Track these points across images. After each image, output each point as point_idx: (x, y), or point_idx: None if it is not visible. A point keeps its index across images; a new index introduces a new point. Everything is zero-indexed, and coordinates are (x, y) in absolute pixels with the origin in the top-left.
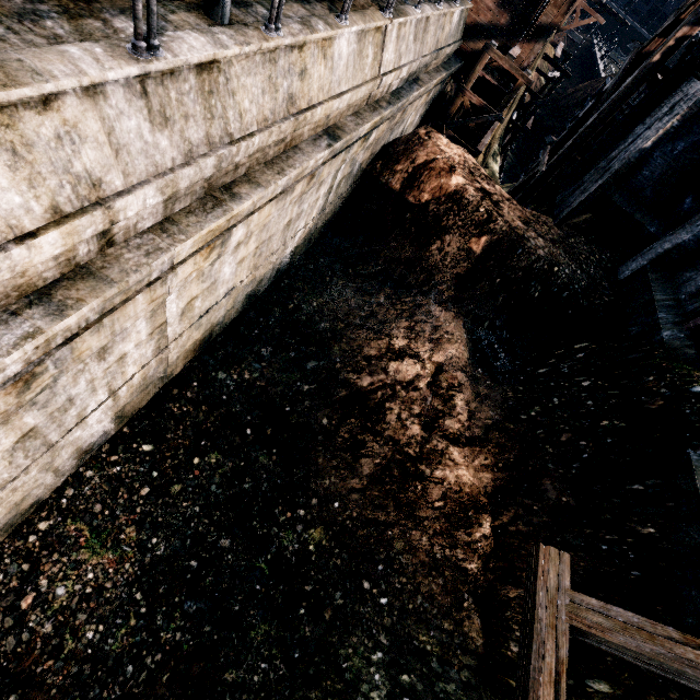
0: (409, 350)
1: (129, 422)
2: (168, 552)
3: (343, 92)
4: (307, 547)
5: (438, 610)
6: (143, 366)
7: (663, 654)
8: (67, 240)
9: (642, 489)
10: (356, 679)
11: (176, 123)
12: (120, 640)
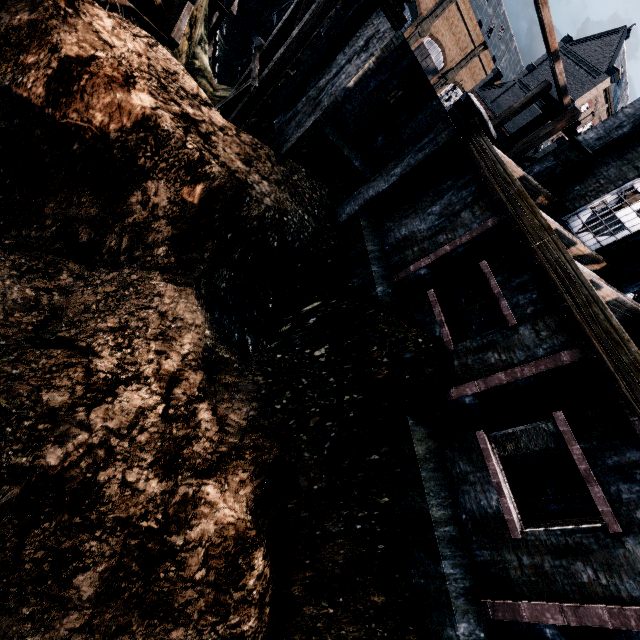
0: (123, 375)
1: None
2: None
3: None
4: None
5: None
6: None
7: None
8: None
9: (379, 458)
10: None
11: None
12: None
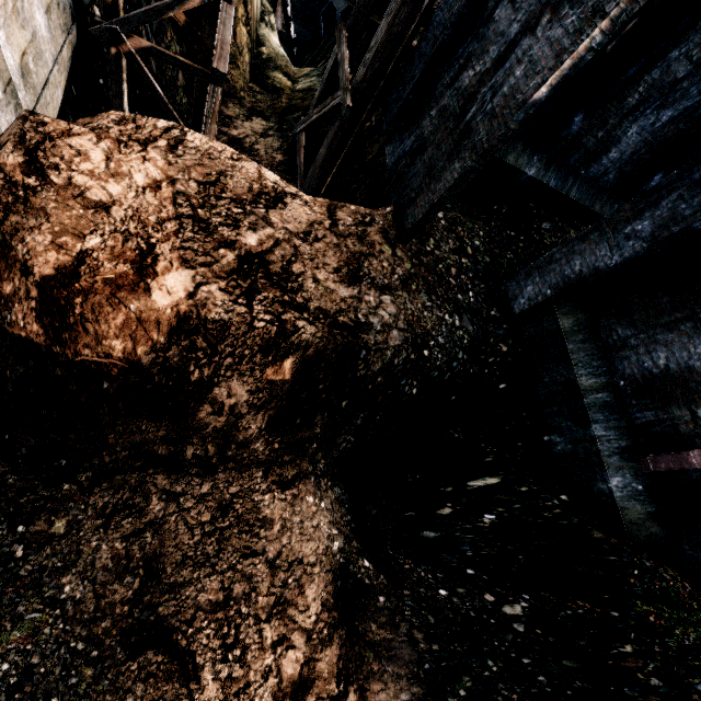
0: None
1: None
2: None
3: None
4: None
5: None
6: None
7: None
8: None
9: None
10: None
11: None
12: None
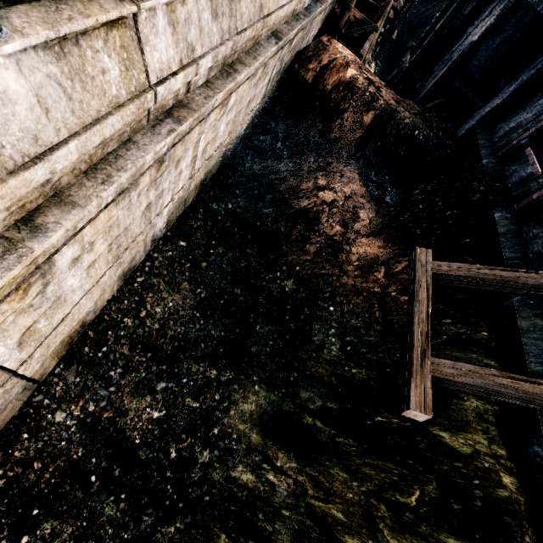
0: (329, 185)
1: (170, 230)
2: (208, 296)
3: (284, 5)
4: (285, 289)
5: (361, 309)
6: (184, 185)
7: (474, 274)
8: (184, 80)
9: (469, 241)
10: (321, 343)
11: (219, 17)
12: (194, 333)
